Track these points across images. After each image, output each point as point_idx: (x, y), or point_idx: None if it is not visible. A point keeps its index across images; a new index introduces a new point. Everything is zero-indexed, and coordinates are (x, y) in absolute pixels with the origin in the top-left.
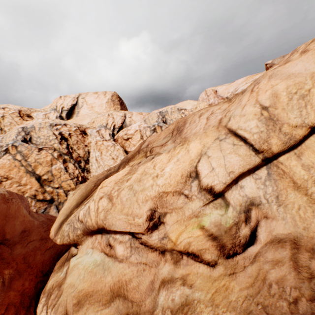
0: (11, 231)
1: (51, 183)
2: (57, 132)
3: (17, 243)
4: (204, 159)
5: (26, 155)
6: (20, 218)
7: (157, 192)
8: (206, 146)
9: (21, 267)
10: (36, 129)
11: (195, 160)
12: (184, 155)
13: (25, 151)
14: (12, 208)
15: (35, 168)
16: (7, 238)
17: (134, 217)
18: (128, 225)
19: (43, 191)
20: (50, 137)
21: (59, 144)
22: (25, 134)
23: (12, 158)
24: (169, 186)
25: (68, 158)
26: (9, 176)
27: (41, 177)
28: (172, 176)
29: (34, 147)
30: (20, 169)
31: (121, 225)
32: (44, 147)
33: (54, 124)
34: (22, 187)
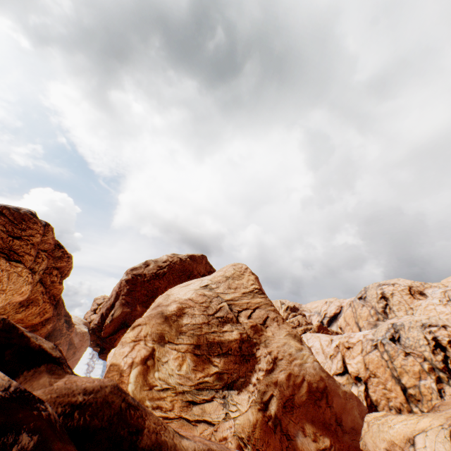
0: (344, 420)
1: (418, 403)
2: (429, 336)
3: (346, 433)
4: (423, 434)
5: (391, 356)
6: (351, 415)
7: (389, 438)
8: (430, 426)
9: (345, 450)
10: (404, 327)
11: (416, 431)
12: (412, 423)
13: (391, 351)
14: (347, 404)
15: (400, 375)
16: (342, 424)
17: (376, 446)
18: (373, 449)
19: (407, 408)
20: (419, 341)
21: (431, 353)
22: (394, 331)
23: (379, 354)
24: (395, 438)
25: (443, 376)
26: (376, 374)
27: (405, 388)
28: (397, 432)
29: (400, 349)
30: (385, 369)
31: (370, 446)
32: (410, 352)
33: (427, 324)
34: (386, 391)
